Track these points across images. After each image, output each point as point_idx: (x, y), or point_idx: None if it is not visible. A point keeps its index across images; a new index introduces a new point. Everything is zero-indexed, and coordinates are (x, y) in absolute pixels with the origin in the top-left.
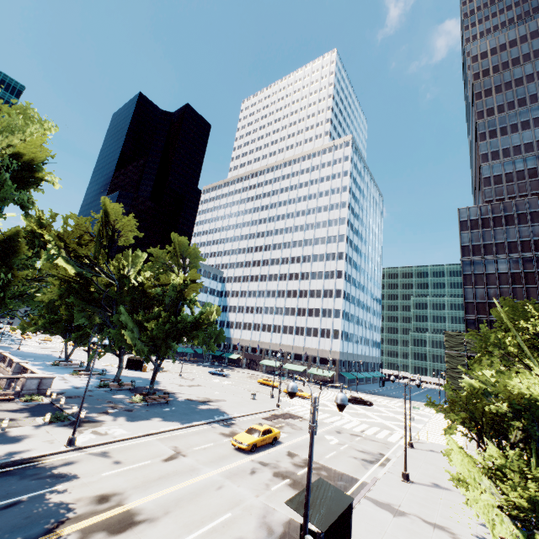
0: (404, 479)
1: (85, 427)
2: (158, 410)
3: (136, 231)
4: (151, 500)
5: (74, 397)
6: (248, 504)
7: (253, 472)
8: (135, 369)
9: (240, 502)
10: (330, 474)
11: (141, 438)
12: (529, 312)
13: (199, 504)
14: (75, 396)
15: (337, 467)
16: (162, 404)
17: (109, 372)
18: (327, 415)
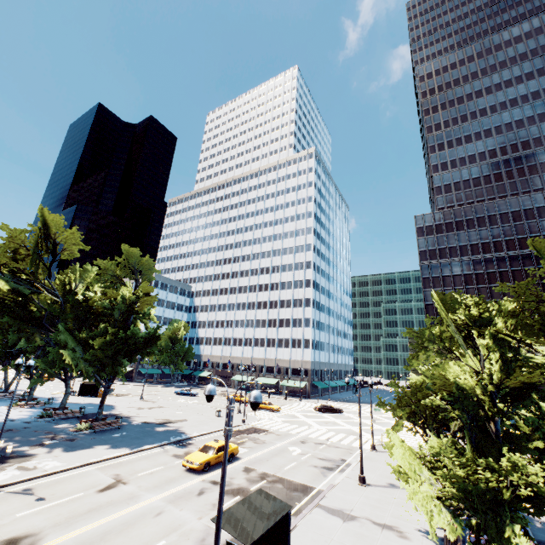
0: (361, 483)
1: (10, 463)
2: (106, 437)
3: (81, 242)
4: (71, 538)
5: (6, 430)
6: (188, 528)
7: (201, 492)
8: (89, 395)
9: (179, 527)
10: (286, 486)
11: (78, 469)
12: (459, 303)
13: (129, 535)
14: (7, 429)
15: (294, 478)
16: (112, 430)
17: (58, 401)
18: (294, 426)
